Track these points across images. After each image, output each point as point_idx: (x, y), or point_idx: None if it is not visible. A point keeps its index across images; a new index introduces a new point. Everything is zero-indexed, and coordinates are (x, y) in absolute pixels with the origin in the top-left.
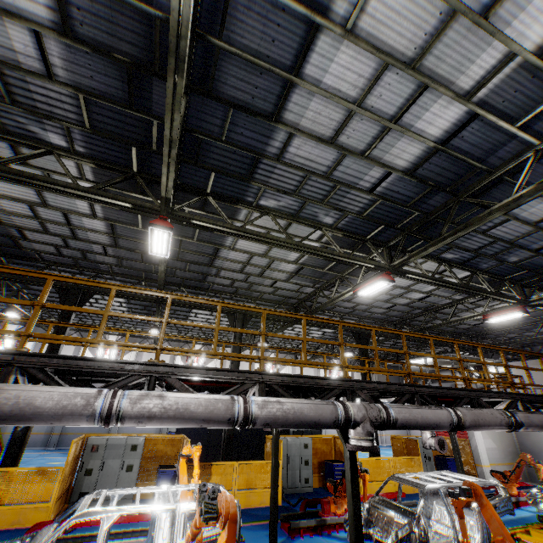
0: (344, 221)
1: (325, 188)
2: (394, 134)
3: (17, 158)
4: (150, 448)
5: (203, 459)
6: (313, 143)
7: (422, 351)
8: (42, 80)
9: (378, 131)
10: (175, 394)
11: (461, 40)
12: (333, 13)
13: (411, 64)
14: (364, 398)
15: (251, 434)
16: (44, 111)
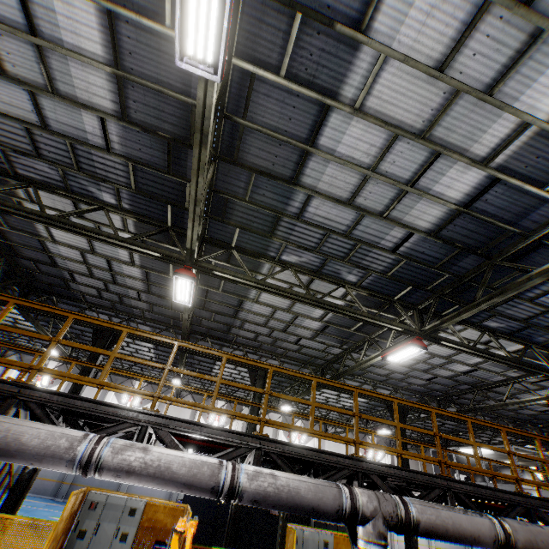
0: (368, 280)
1: (346, 246)
2: (411, 196)
3: (74, 212)
4: (150, 515)
5: (208, 540)
6: (331, 204)
7: (478, 438)
8: (102, 152)
9: (395, 194)
10: (160, 449)
11: (469, 113)
12: (342, 95)
13: (421, 135)
14: (380, 486)
15: (265, 517)
16: (101, 176)
